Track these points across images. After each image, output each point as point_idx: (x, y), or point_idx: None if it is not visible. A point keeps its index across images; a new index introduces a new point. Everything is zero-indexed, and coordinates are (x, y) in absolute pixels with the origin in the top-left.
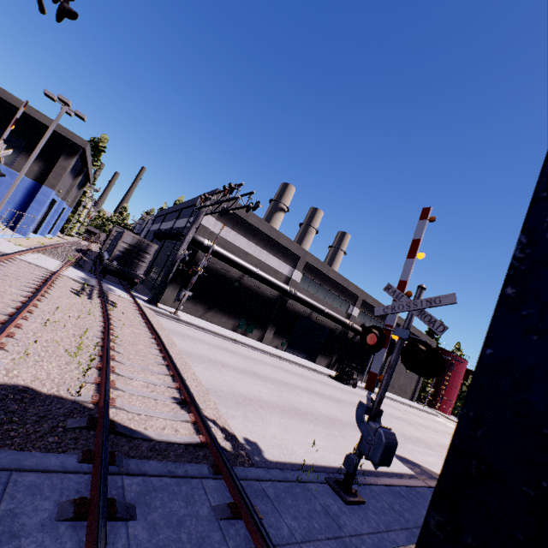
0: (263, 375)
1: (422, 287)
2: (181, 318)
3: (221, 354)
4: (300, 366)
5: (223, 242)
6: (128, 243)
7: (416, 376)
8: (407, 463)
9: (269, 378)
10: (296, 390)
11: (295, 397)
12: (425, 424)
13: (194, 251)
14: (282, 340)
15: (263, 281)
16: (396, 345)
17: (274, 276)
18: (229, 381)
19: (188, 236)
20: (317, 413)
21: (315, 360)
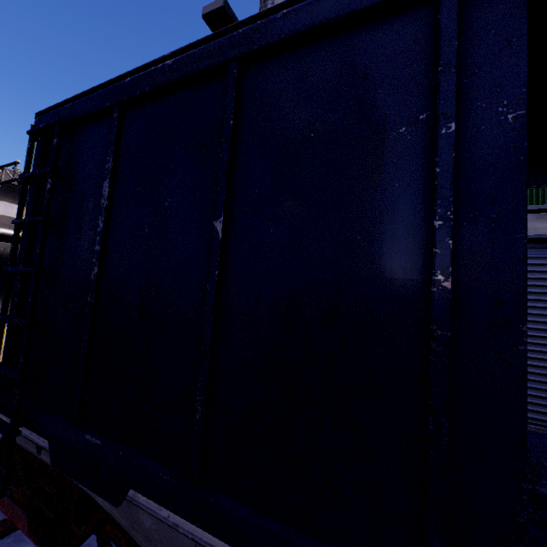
0: None
1: None
2: None
3: None
4: None
5: (8, 221)
6: None
7: None
8: None
9: None
10: None
11: None
12: None
13: None
14: None
15: None
16: None
17: None
18: None
19: None
20: None
21: None
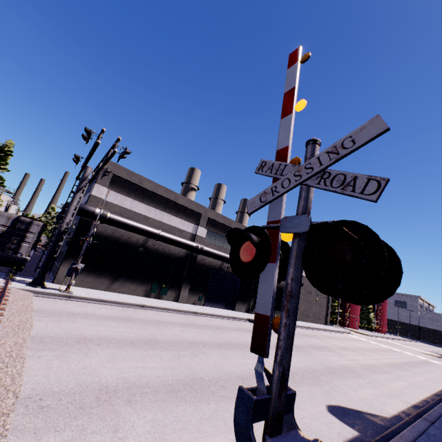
0: (162, 340)
1: (314, 140)
2: (74, 295)
3: (109, 327)
4: (219, 317)
5: (120, 210)
6: (4, 224)
7: (325, 302)
8: (344, 416)
9: (170, 342)
10: (204, 349)
11: (200, 360)
12: (344, 345)
13: (88, 222)
14: (199, 295)
15: (167, 241)
16: (291, 250)
17: (179, 235)
18: (91, 367)
19: (72, 206)
20: (225, 377)
21: (234, 307)
